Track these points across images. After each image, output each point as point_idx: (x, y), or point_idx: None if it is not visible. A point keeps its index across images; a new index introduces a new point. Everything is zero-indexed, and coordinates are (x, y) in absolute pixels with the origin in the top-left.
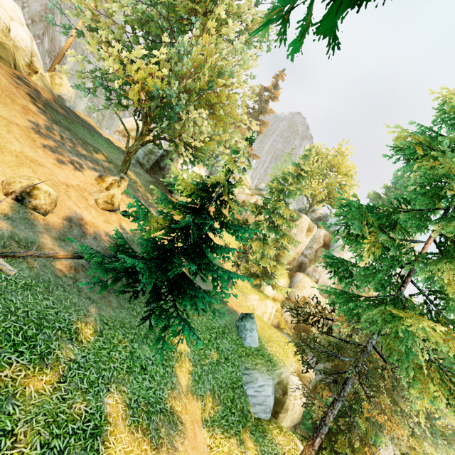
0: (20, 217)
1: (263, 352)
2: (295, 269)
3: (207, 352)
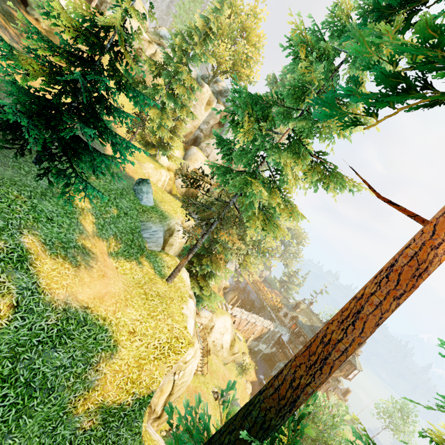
0: None
1: (157, 209)
2: (190, 142)
3: (108, 209)
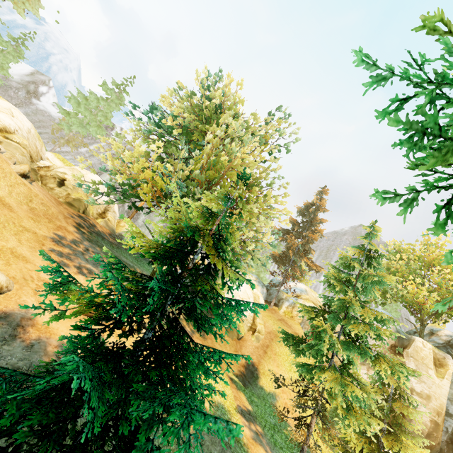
0: None
1: None
2: (447, 449)
3: None
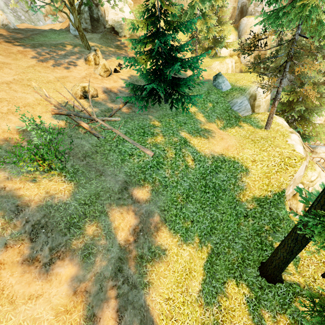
0: (94, 104)
1: (235, 88)
2: (238, 18)
3: (206, 106)
